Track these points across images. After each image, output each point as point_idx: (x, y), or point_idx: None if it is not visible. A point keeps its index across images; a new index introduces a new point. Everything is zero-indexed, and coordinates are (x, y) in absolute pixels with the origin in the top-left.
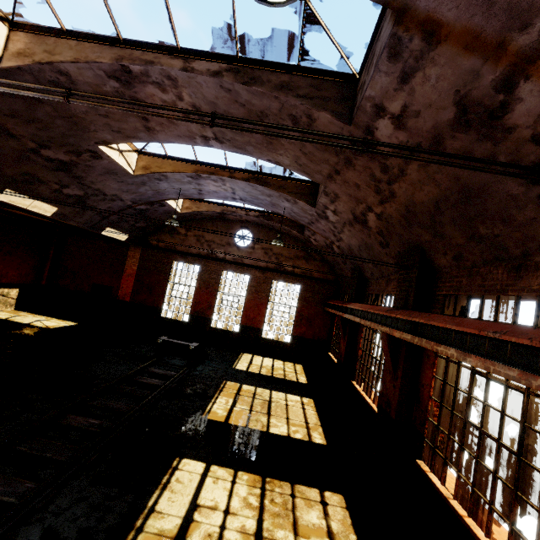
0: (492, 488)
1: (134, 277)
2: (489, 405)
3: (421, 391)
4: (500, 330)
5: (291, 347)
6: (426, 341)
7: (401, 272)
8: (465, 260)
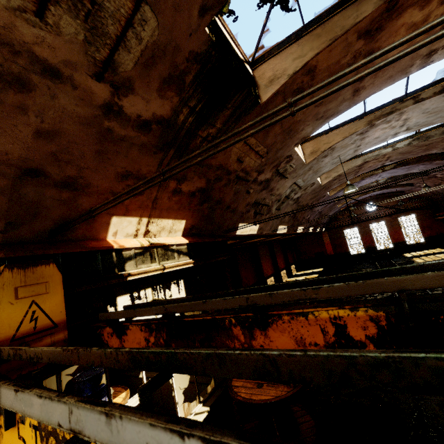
0: None
1: (330, 244)
2: None
3: None
4: None
5: (426, 243)
6: None
7: None
8: None
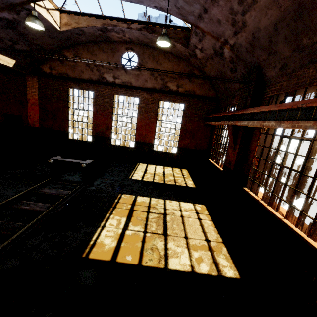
0: None
1: (38, 105)
2: None
3: None
4: None
5: (177, 156)
6: None
7: None
8: None
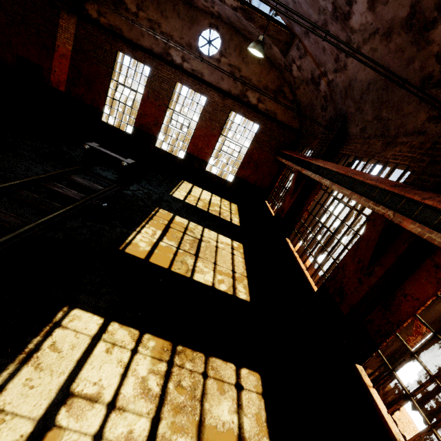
0: None
1: (69, 60)
2: None
3: (398, 300)
4: None
5: (231, 186)
6: None
7: None
8: None
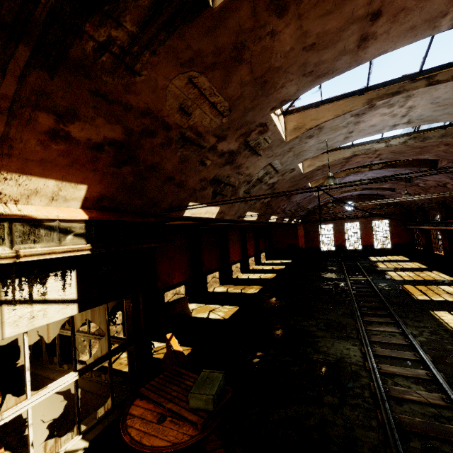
0: None
1: (303, 237)
2: None
3: None
4: None
5: (392, 249)
6: (449, 227)
7: (439, 209)
8: None
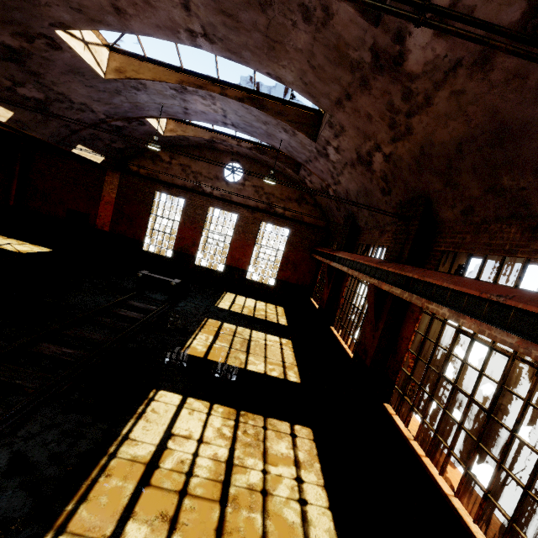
0: (454, 437)
1: (113, 205)
2: (469, 364)
3: (399, 344)
4: (506, 294)
5: (274, 290)
6: (417, 297)
7: (399, 223)
8: (475, 215)
